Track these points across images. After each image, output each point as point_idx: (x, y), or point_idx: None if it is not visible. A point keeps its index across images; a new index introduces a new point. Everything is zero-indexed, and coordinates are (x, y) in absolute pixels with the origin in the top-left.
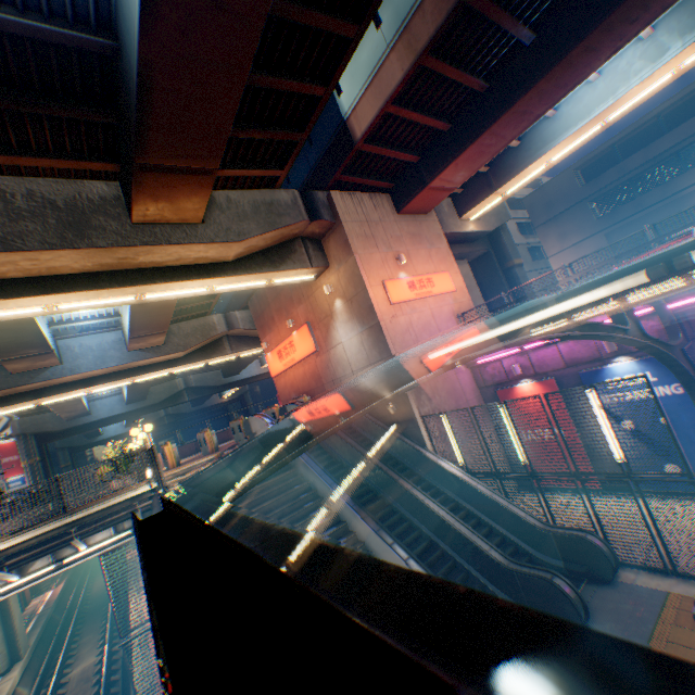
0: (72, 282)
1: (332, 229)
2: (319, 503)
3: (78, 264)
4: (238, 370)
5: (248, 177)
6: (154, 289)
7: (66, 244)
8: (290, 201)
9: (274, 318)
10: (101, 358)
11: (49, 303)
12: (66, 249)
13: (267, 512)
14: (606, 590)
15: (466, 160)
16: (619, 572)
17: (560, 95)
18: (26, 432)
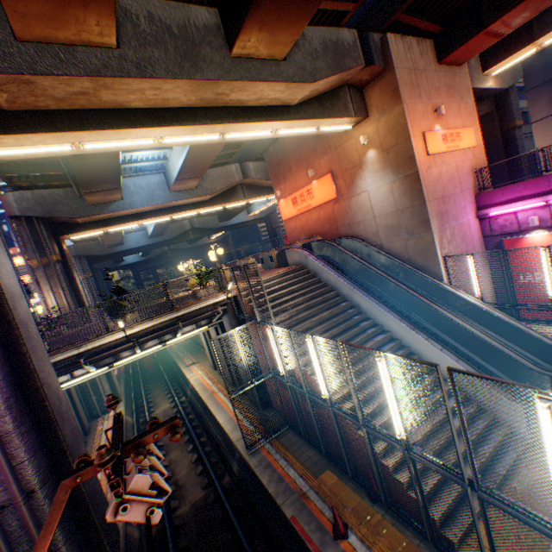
0: (177, 117)
1: (380, 77)
2: (363, 317)
3: (185, 97)
4: (231, 217)
5: (319, 12)
6: (234, 129)
7: (184, 74)
8: (351, 42)
9: (291, 169)
10: (150, 197)
11: (158, 136)
12: (184, 79)
13: (325, 320)
14: None
15: None
16: None
17: None
18: (80, 255)
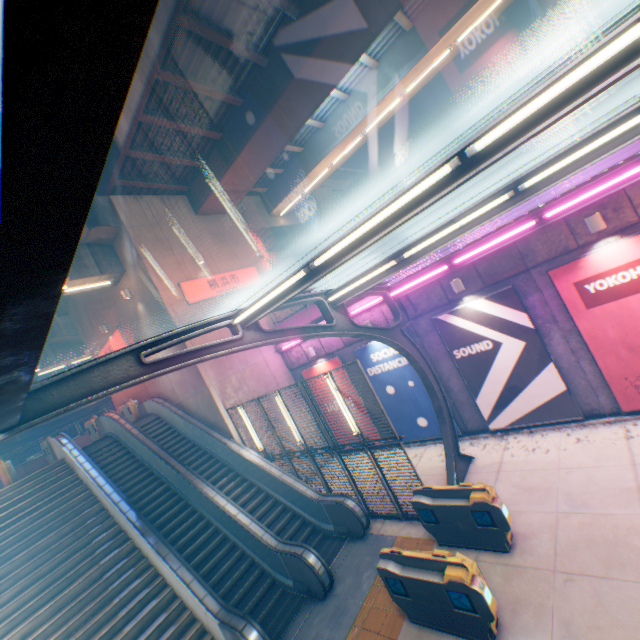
0: None
1: (121, 234)
2: (110, 523)
3: None
4: None
5: None
6: None
7: None
8: None
9: (93, 323)
10: None
11: None
12: None
13: (44, 549)
14: (359, 544)
15: (244, 166)
16: (373, 524)
17: (308, 112)
18: None
